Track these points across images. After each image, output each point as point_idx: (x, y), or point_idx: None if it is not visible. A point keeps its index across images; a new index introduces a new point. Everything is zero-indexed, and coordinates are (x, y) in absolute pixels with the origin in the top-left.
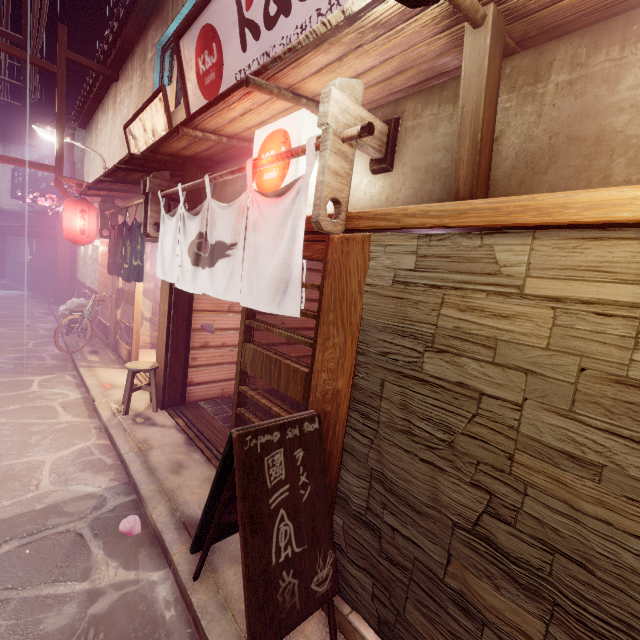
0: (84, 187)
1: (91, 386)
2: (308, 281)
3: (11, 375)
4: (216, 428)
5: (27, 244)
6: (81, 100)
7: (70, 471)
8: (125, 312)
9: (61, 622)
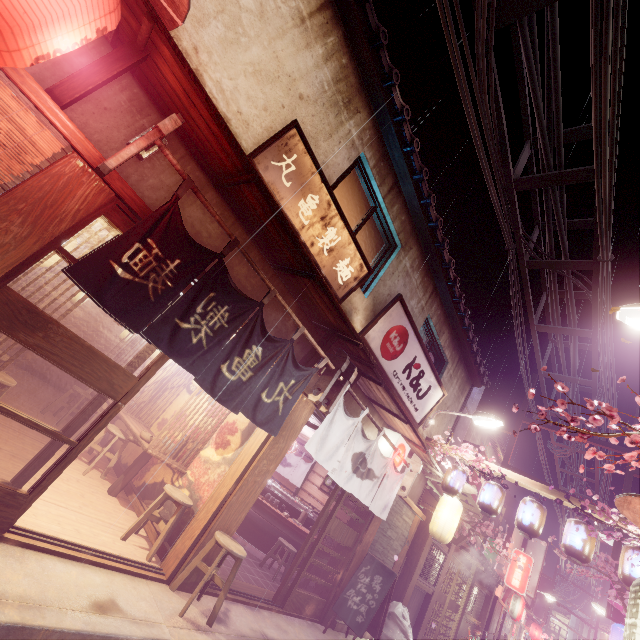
0: None
1: (103, 627)
2: None
3: None
4: None
5: None
6: None
7: None
8: None
9: None
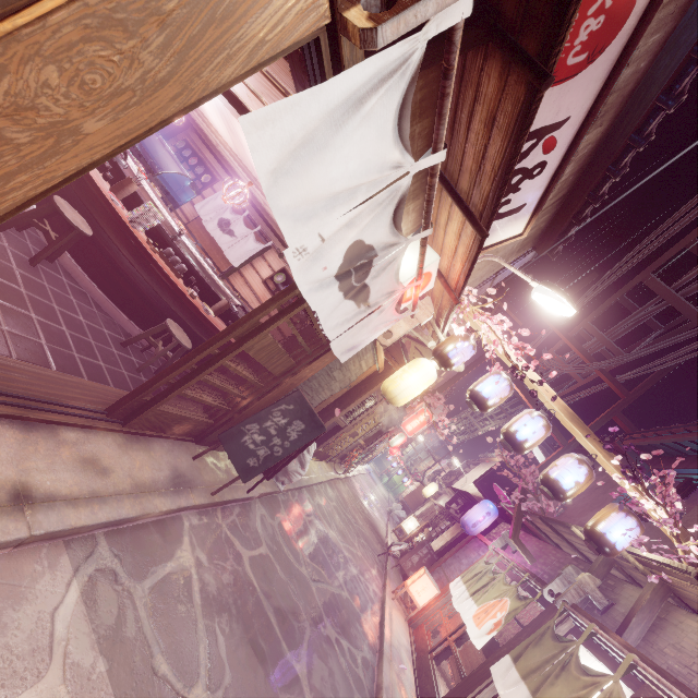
0: None
1: None
2: None
3: None
4: None
5: None
6: None
7: None
8: None
9: (213, 582)
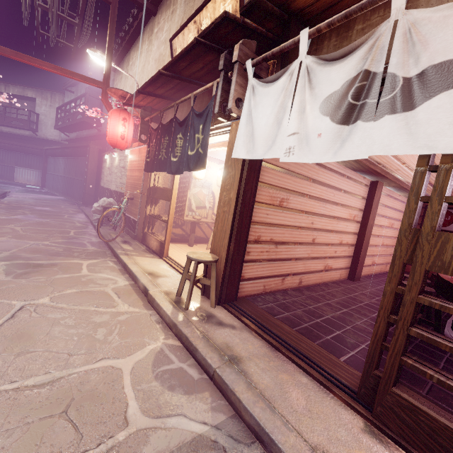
0: (126, 99)
1: (137, 273)
2: (336, 184)
3: (62, 257)
4: (290, 334)
5: (64, 161)
6: (118, 42)
7: (156, 389)
8: (153, 208)
9: None
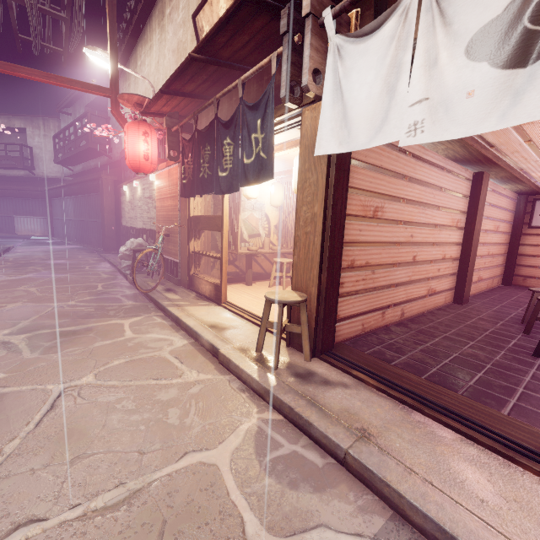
0: (143, 107)
1: (197, 328)
2: (436, 181)
3: (96, 319)
4: (422, 385)
5: (72, 202)
6: (119, 38)
7: (273, 489)
8: (197, 244)
9: None
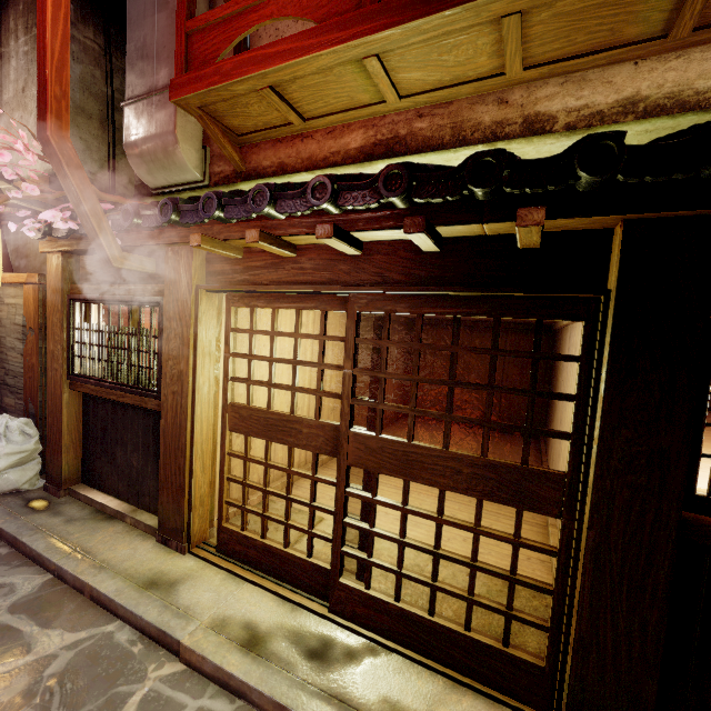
0: None
1: None
2: None
3: None
4: None
5: None
6: None
7: None
8: None
9: None
